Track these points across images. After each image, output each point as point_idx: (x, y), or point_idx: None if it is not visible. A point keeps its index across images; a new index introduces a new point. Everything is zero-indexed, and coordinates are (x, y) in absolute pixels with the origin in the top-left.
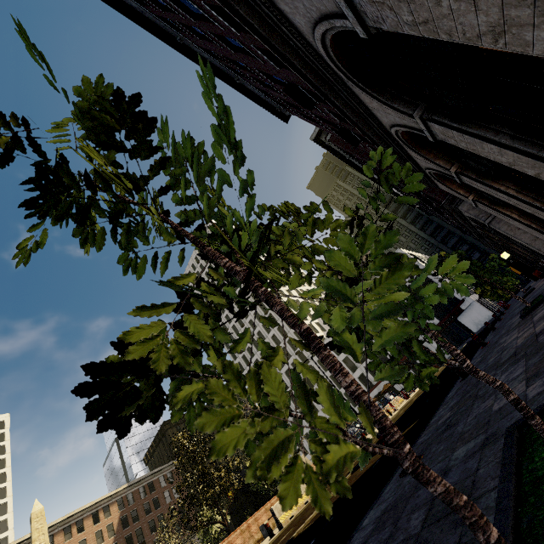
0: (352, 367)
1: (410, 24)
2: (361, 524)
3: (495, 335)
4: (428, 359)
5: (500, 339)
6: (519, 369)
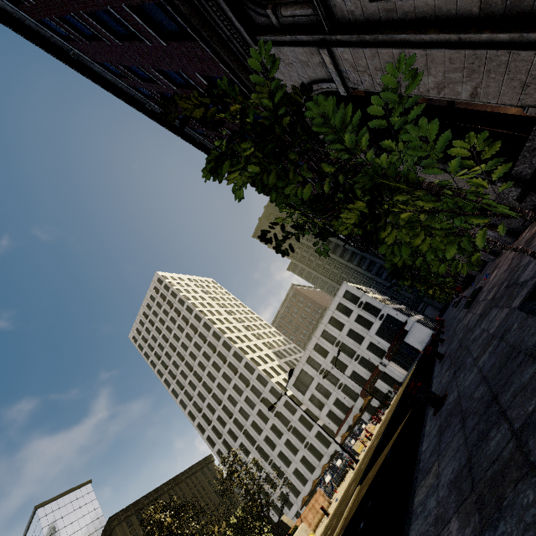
0: (319, 405)
1: (381, 84)
2: (421, 452)
3: (447, 332)
4: (473, 249)
5: (456, 328)
6: (494, 312)
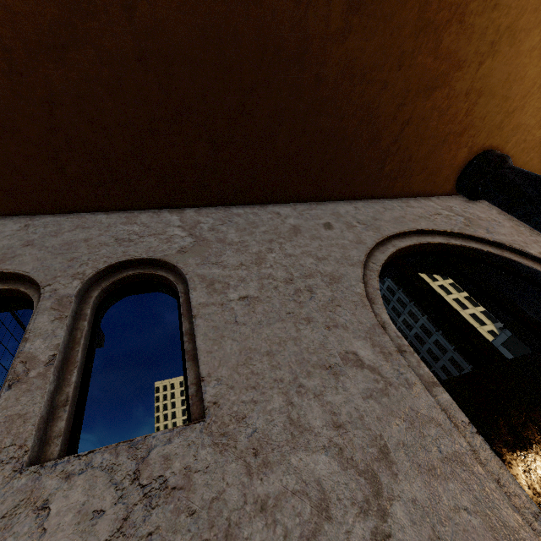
0: None
1: None
2: None
3: None
4: None
5: None
6: None
